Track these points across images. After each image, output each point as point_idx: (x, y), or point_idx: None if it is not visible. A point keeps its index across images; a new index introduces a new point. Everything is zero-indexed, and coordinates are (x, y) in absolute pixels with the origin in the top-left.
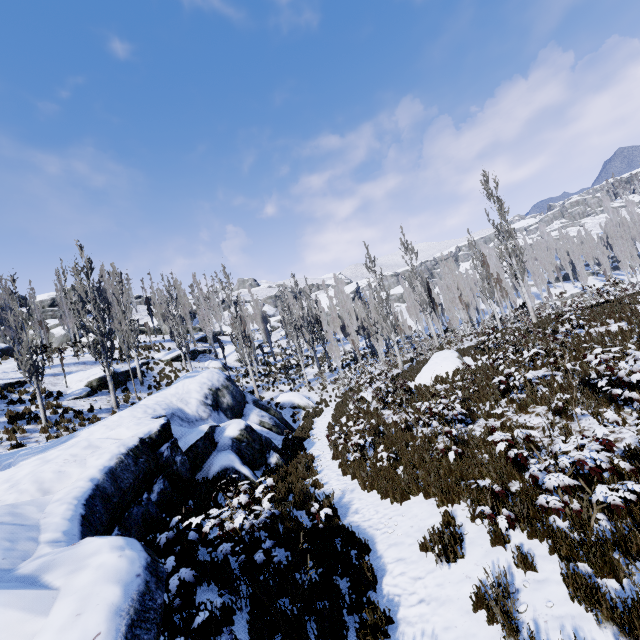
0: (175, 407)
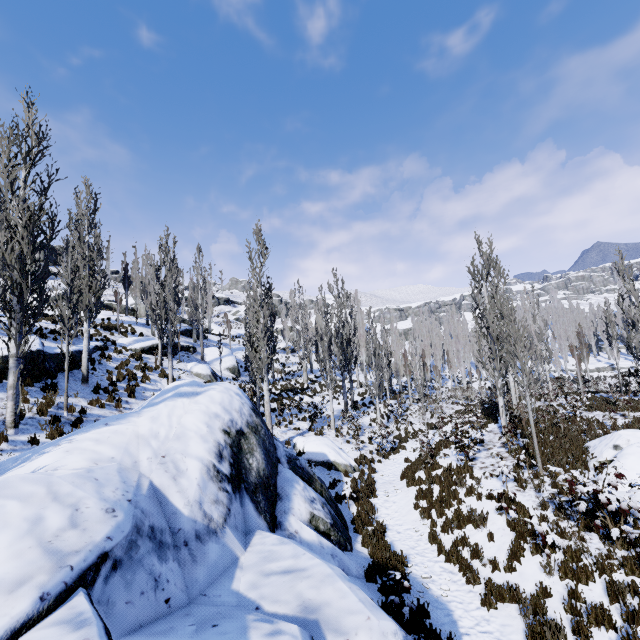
0: (144, 488)
